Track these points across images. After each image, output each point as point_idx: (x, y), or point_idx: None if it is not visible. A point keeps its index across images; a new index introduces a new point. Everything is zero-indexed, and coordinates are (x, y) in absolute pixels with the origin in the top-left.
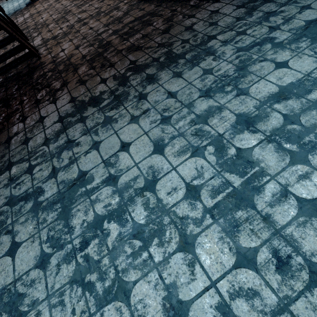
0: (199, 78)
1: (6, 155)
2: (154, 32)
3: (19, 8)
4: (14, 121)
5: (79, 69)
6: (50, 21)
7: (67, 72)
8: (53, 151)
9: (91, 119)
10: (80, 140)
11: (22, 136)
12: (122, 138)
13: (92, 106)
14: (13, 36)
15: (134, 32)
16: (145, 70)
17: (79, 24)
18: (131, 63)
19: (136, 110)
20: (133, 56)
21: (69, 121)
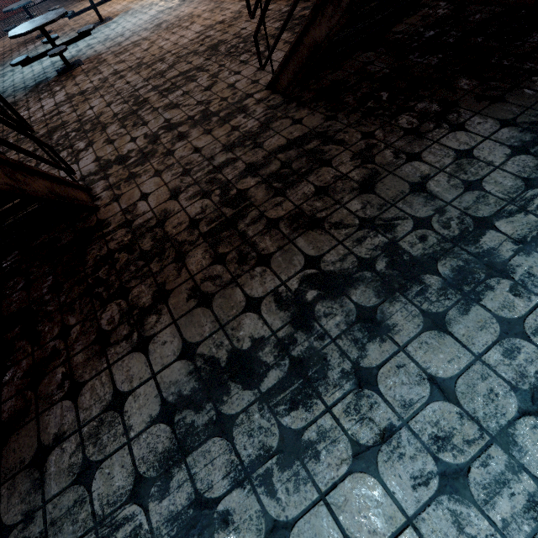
0: (497, 346)
1: (36, 516)
2: (341, 186)
3: (43, 78)
4: (51, 390)
5: (187, 257)
6: (108, 117)
7: (161, 260)
8: (162, 534)
9: (245, 429)
10: (231, 507)
11: (73, 453)
12: (346, 526)
13: (240, 383)
14: (56, 201)
15: (295, 176)
16: (349, 290)
17: (169, 135)
18: (307, 263)
19: (360, 425)
20: (308, 242)
21: (189, 423)
